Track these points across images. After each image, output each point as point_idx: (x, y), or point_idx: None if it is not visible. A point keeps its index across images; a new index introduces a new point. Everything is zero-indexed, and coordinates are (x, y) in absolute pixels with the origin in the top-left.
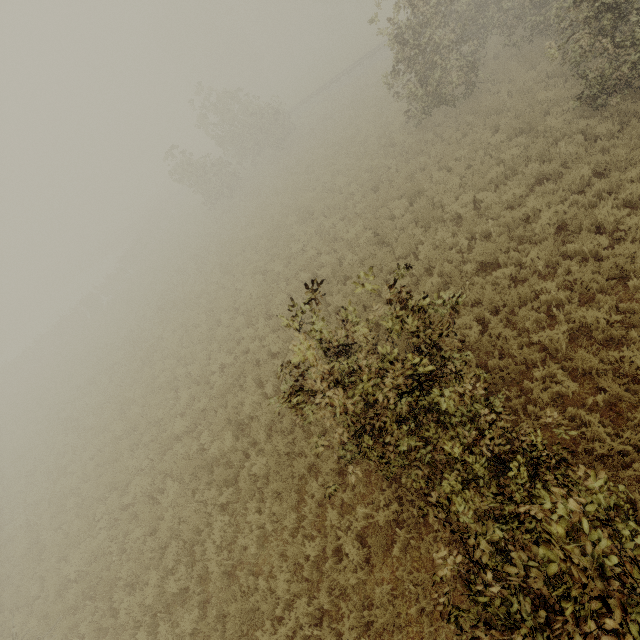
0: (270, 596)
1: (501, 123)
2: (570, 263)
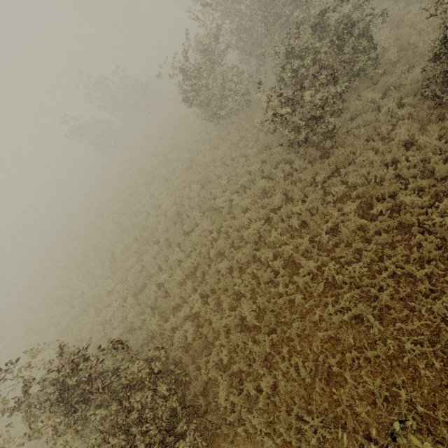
0: None
1: (260, 136)
2: (254, 266)
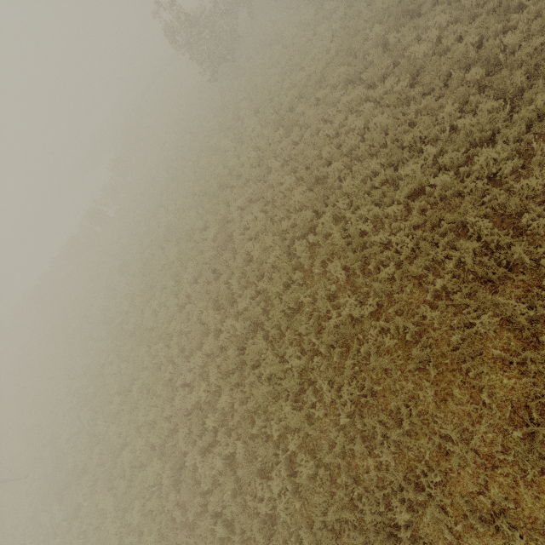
0: None
1: None
2: None
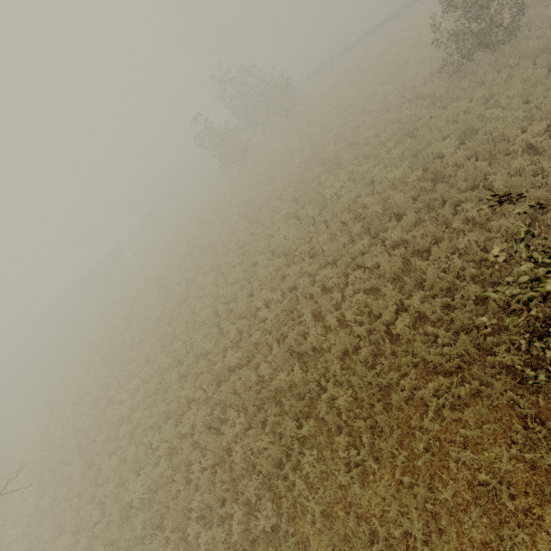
0: (389, 545)
1: None
2: None
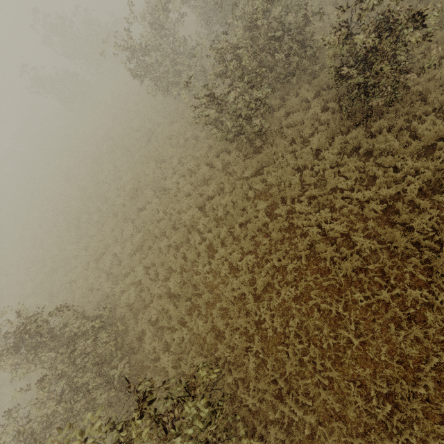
0: None
1: (211, 118)
2: (186, 247)
